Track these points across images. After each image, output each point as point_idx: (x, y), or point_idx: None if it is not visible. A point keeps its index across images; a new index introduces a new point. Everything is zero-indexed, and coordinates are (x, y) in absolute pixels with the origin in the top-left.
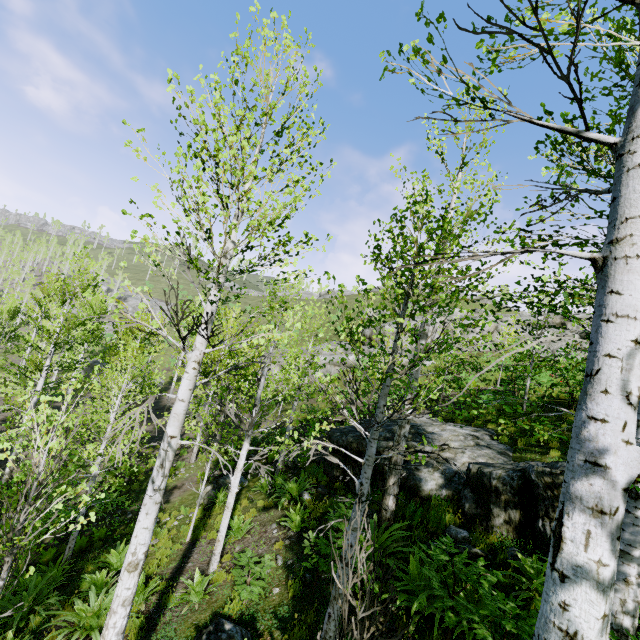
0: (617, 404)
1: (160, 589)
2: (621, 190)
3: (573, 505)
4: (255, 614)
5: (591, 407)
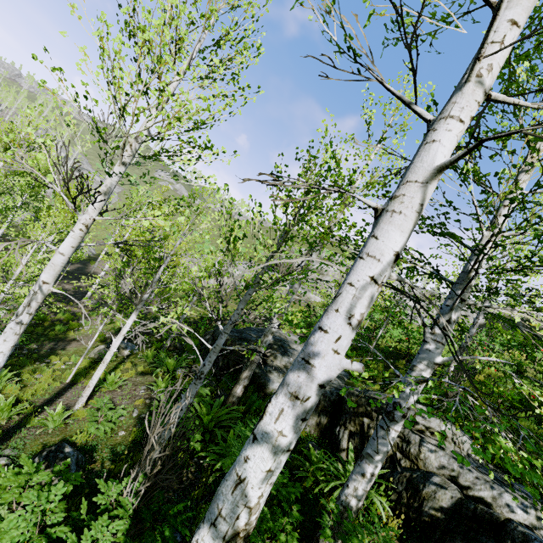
0: (340, 321)
1: (27, 412)
2: (415, 158)
3: (282, 389)
4: (96, 446)
5: (324, 320)
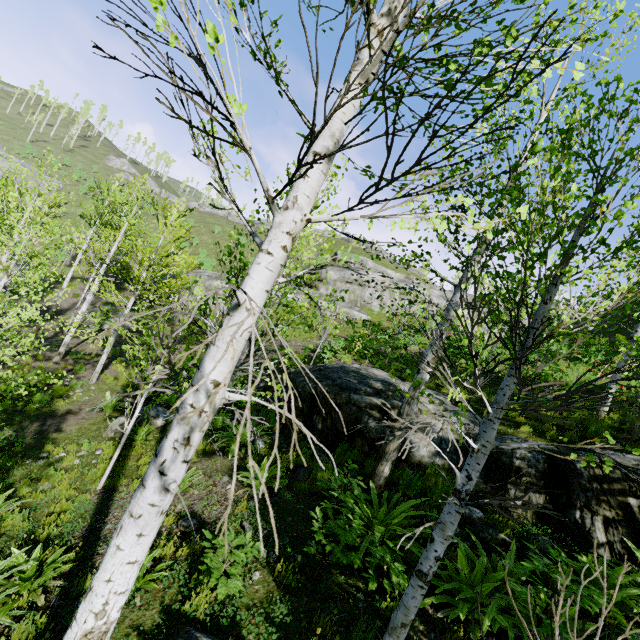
0: None
1: (65, 564)
2: None
3: None
4: (236, 616)
5: None
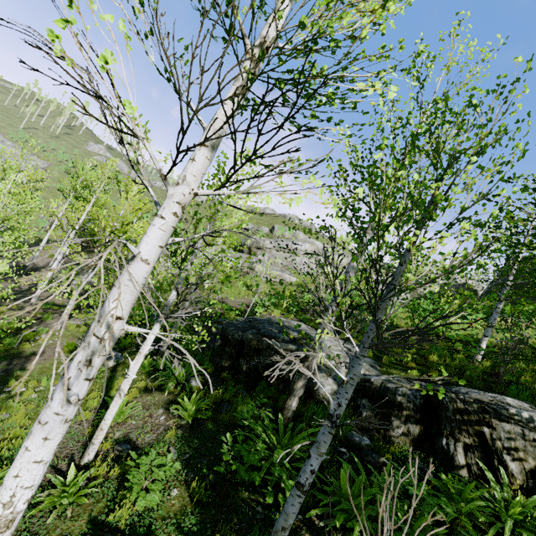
0: None
1: None
2: None
3: None
4: (152, 525)
5: None
